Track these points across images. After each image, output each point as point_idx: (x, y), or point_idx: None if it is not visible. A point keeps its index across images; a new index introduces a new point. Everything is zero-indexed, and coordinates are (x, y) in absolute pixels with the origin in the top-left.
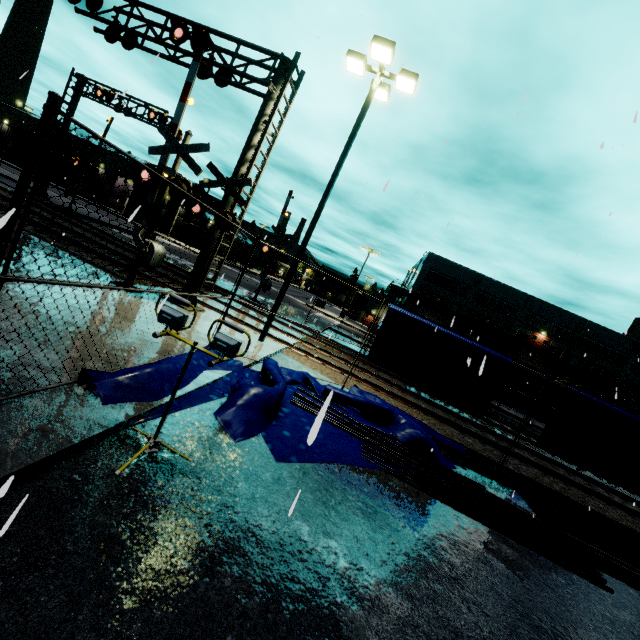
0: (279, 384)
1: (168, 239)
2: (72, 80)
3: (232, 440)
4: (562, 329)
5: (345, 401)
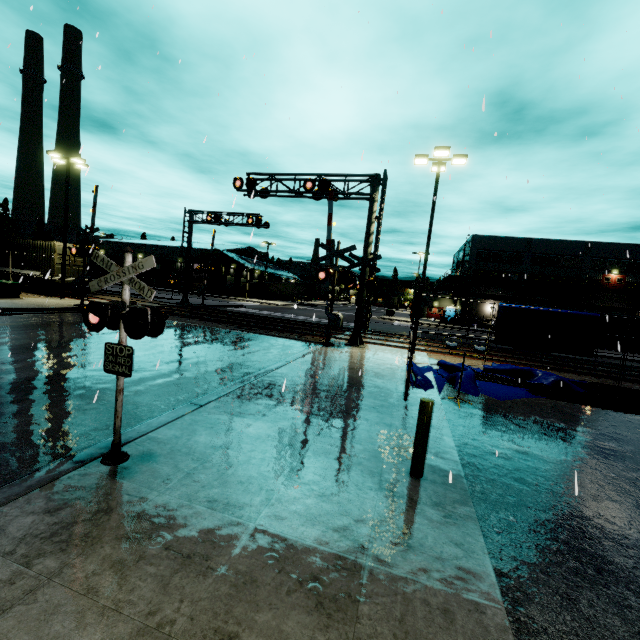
0: (468, 369)
1: (249, 301)
2: (186, 216)
3: (473, 397)
4: (633, 262)
5: (499, 372)
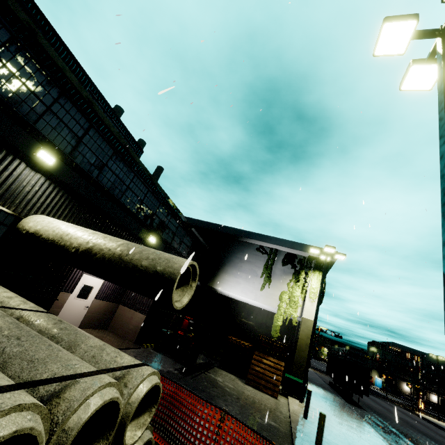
0: None
1: None
2: None
3: None
4: None
5: None
